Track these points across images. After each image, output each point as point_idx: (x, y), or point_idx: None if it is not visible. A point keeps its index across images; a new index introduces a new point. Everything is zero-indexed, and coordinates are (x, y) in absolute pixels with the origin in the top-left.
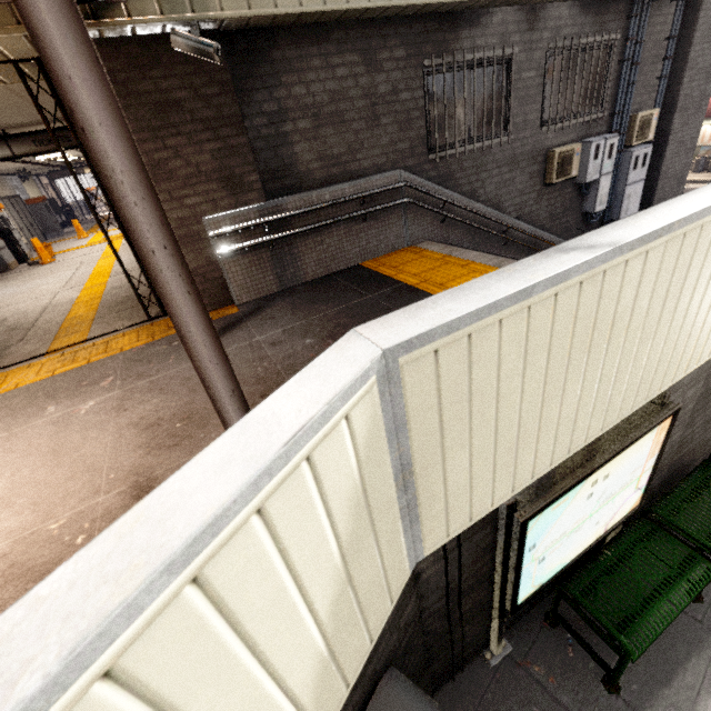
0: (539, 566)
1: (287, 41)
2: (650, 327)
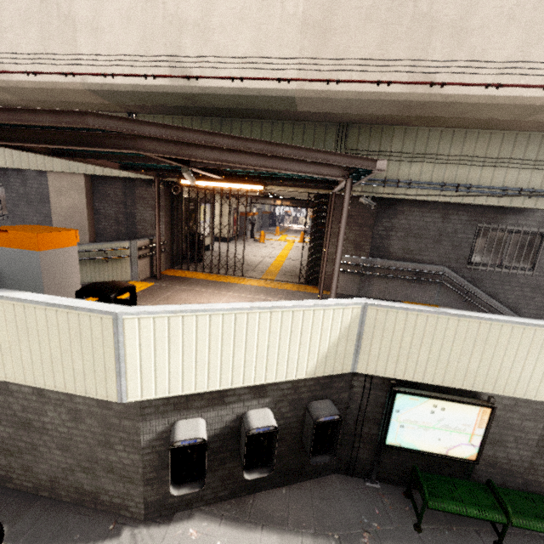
0: (400, 429)
1: (406, 204)
2: (467, 350)
